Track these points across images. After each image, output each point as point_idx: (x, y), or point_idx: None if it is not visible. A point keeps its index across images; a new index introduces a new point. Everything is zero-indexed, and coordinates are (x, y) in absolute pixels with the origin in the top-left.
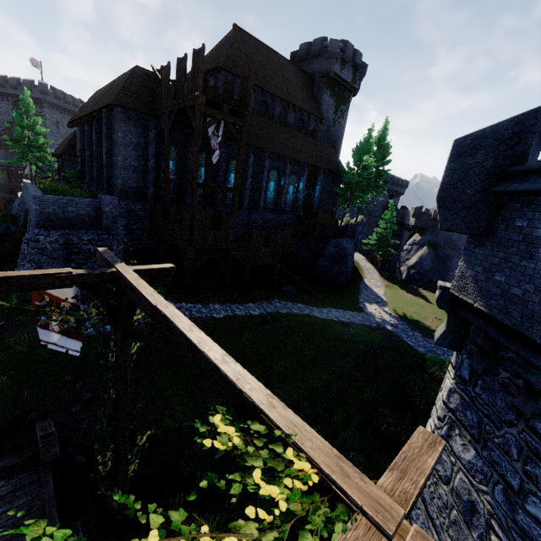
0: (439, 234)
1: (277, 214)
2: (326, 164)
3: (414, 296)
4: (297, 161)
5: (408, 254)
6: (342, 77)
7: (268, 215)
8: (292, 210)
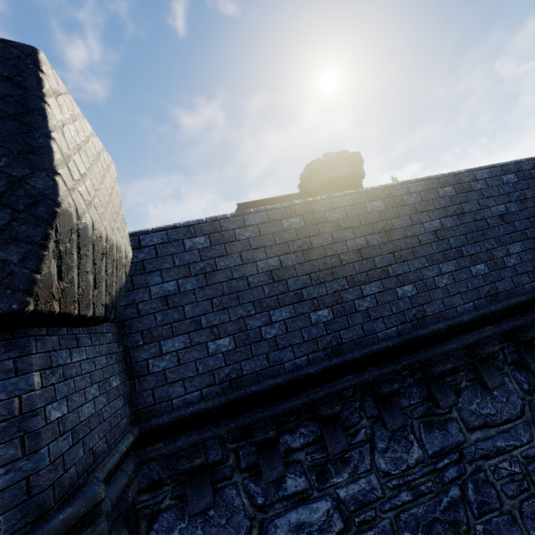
0: None
1: None
2: None
3: None
4: None
5: None
6: (337, 175)
7: None
8: None
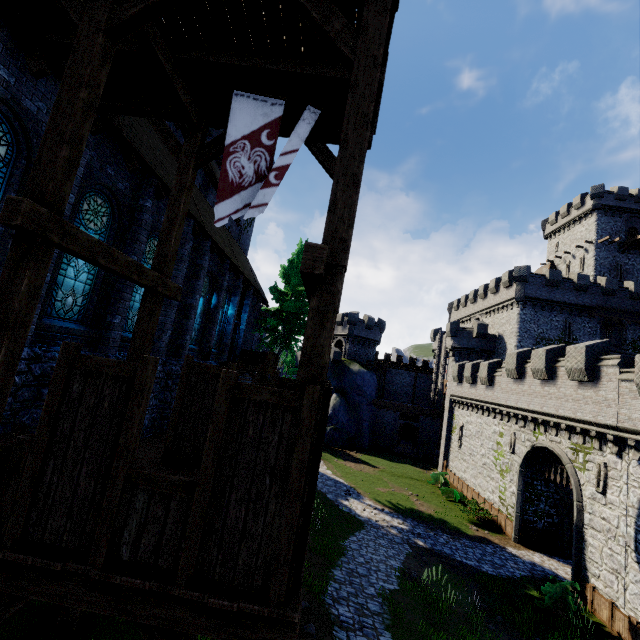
0: (343, 378)
1: (200, 360)
2: (254, 282)
3: (356, 464)
4: (233, 268)
5: None
6: None
7: None
8: (217, 351)
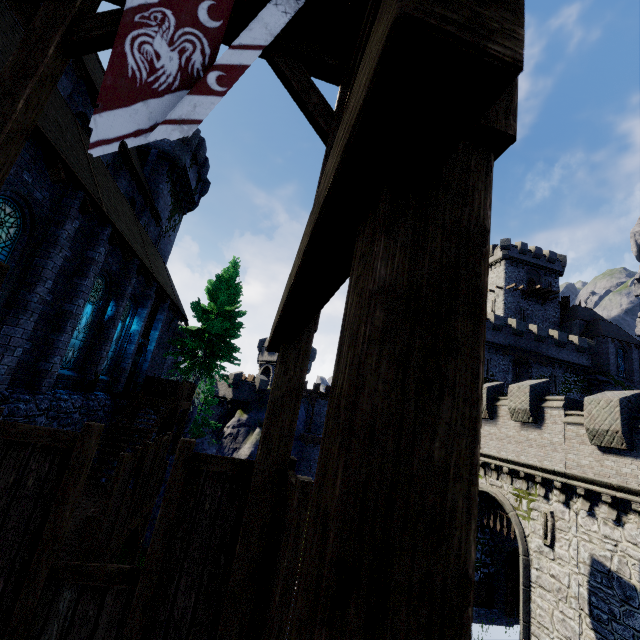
0: None
1: (78, 391)
2: (172, 294)
3: None
4: (144, 272)
5: (235, 440)
6: (189, 177)
7: (62, 396)
8: (109, 378)
